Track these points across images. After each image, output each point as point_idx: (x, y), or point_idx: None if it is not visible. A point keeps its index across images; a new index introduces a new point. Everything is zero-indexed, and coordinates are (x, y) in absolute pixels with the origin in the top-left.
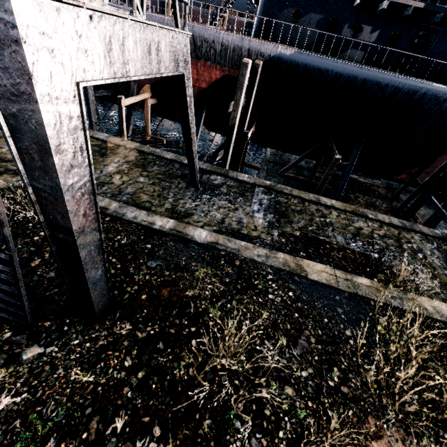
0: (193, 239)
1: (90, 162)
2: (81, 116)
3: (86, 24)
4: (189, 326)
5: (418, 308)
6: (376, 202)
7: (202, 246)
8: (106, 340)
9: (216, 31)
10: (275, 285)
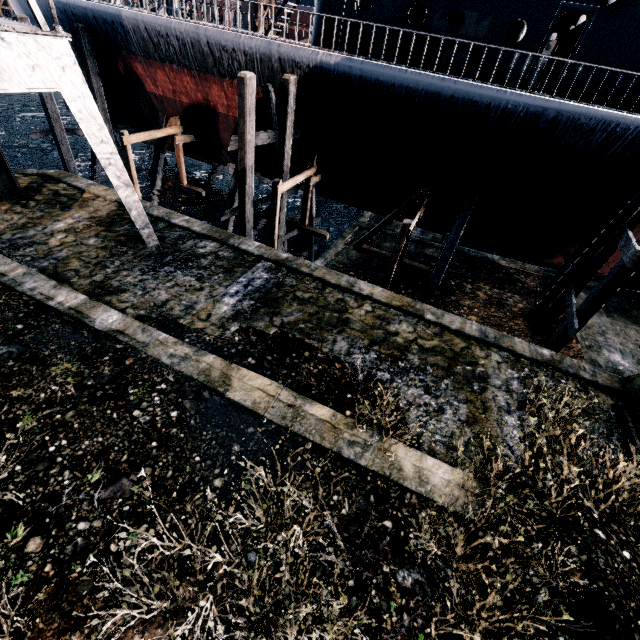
0: (90, 323)
1: None
2: None
3: None
4: None
5: (386, 466)
6: (507, 300)
7: (96, 334)
8: None
9: (236, 34)
10: (160, 398)
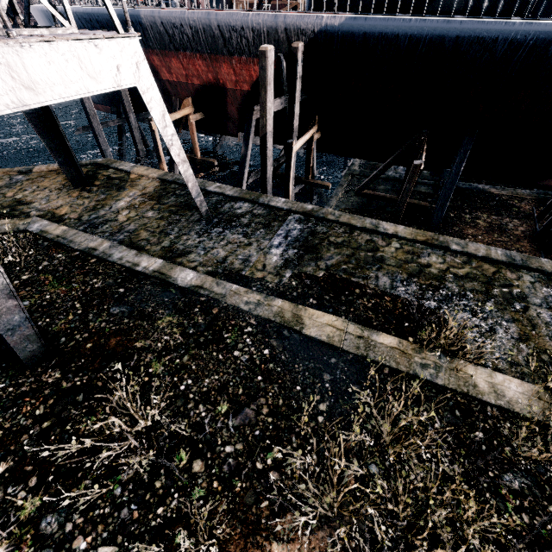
0: (174, 282)
1: None
2: None
3: None
4: (120, 380)
5: (462, 383)
6: (507, 224)
7: (181, 290)
8: (30, 387)
9: (244, 13)
10: (250, 340)
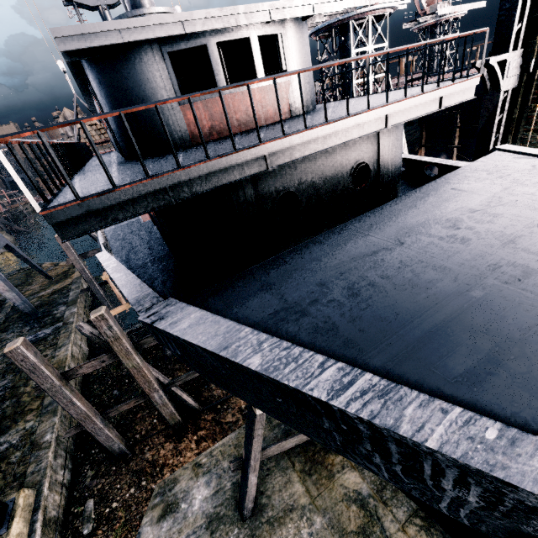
0: None
1: None
2: None
3: None
4: None
5: None
6: None
7: None
8: None
9: None
10: None
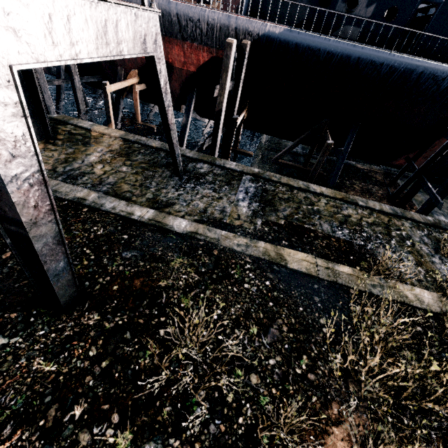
0: (171, 229)
1: (36, 151)
2: (20, 102)
3: (15, 0)
4: (159, 316)
5: (399, 296)
6: (372, 189)
7: (180, 236)
8: (72, 330)
9: (201, 8)
10: (252, 274)
